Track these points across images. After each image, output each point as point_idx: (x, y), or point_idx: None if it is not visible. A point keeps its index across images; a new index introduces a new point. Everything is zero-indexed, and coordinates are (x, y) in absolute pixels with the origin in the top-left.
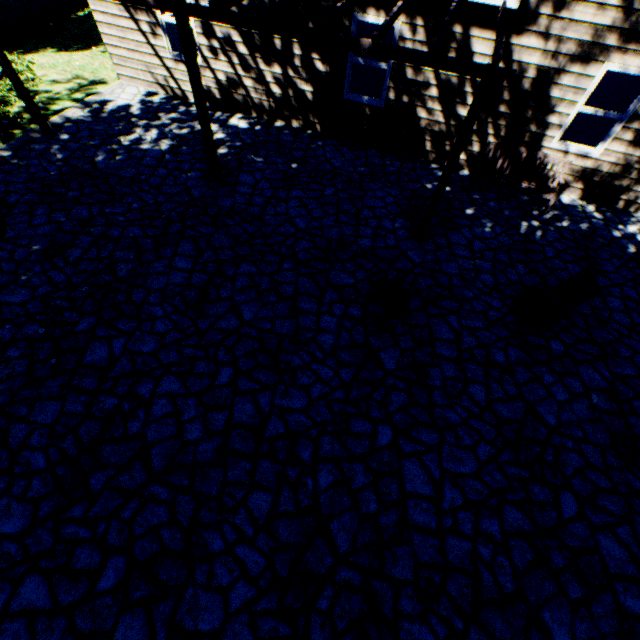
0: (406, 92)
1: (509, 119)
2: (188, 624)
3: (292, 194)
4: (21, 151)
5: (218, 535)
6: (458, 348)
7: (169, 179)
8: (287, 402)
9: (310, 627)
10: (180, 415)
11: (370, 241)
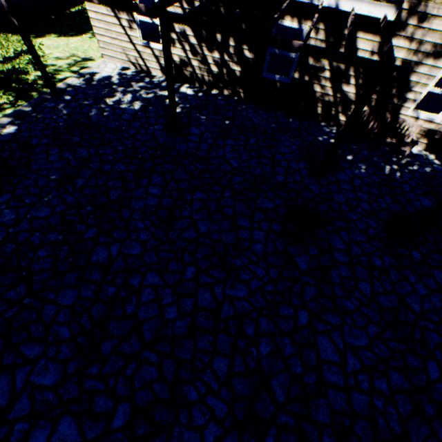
0: (307, 73)
1: (379, 94)
2: None
3: (227, 142)
4: (38, 107)
5: (193, 388)
6: (349, 255)
7: (141, 130)
8: (234, 292)
9: None
10: (161, 300)
11: (283, 177)
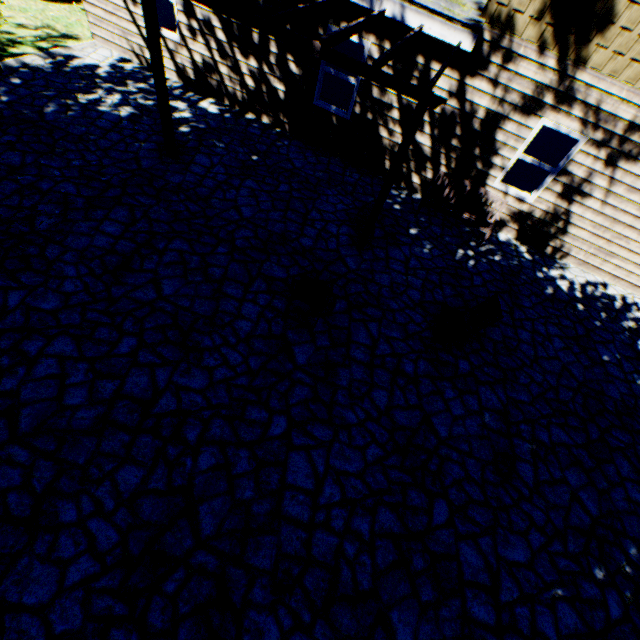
0: (371, 109)
1: (460, 153)
2: (12, 596)
3: (245, 183)
4: None
5: (73, 505)
6: (372, 353)
7: (120, 145)
8: (186, 381)
9: (150, 609)
10: (65, 378)
11: (312, 241)
